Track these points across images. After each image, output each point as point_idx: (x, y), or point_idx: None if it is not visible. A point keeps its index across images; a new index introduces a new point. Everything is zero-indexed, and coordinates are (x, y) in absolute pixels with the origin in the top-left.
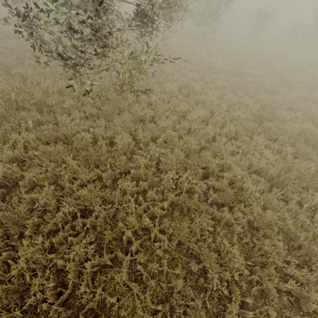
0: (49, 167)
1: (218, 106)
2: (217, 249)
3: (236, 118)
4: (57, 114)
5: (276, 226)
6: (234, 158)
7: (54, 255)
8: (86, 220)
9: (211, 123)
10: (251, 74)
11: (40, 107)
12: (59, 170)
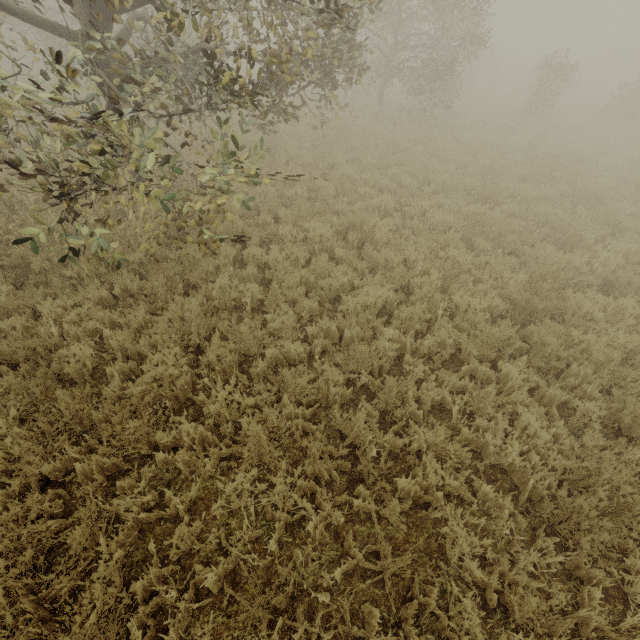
0: None
1: (427, 273)
2: None
3: (462, 308)
4: (52, 289)
5: None
6: (431, 434)
7: None
8: None
9: (398, 321)
10: (517, 196)
11: (27, 272)
12: None
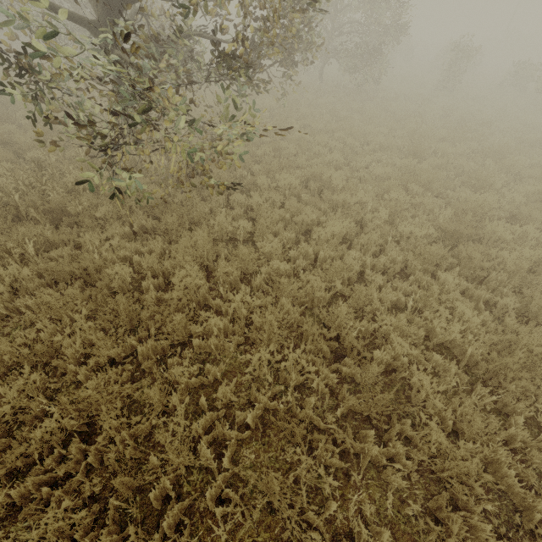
0: (45, 331)
1: (375, 212)
2: (349, 525)
3: (406, 235)
4: (84, 228)
5: (478, 484)
6: (396, 320)
7: (1, 533)
8: (89, 446)
9: (358, 246)
10: (439, 152)
11: (60, 215)
12: (60, 339)
